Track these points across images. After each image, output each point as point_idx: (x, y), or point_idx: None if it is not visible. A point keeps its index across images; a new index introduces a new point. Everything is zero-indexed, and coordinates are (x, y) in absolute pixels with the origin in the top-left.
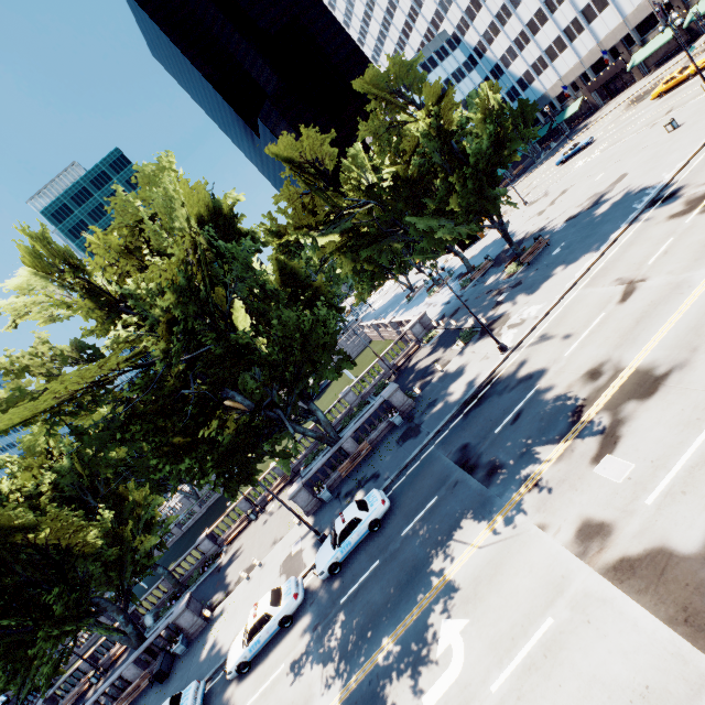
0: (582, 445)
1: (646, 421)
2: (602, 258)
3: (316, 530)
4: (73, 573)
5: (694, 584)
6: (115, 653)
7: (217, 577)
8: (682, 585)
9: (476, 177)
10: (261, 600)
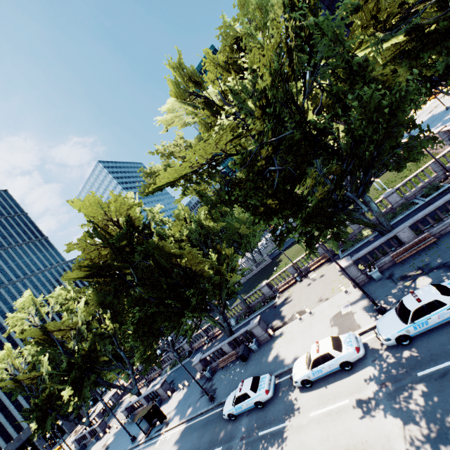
0: None
1: None
2: None
3: (374, 301)
4: (198, 285)
5: None
6: (215, 332)
7: (274, 311)
8: None
9: None
10: (322, 341)
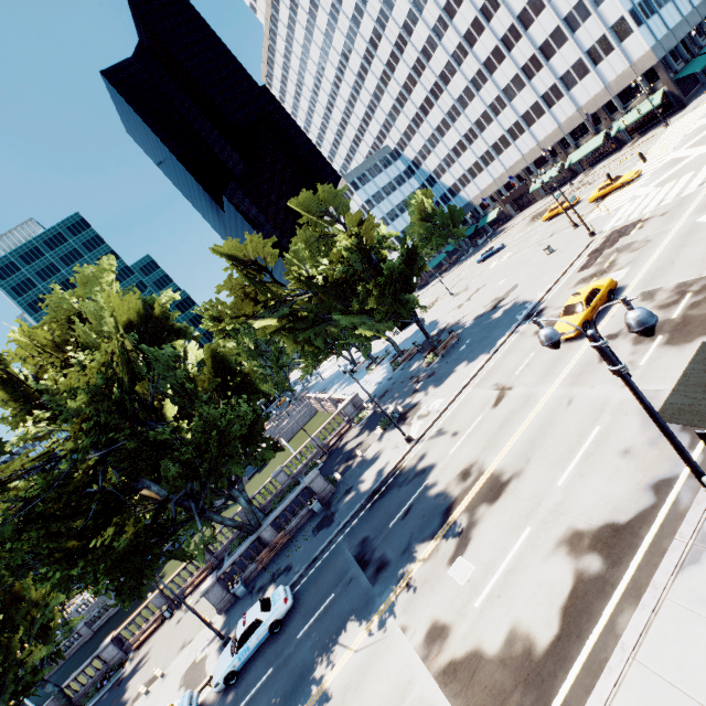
0: (445, 545)
1: (488, 525)
2: (490, 361)
3: (221, 633)
4: None
5: (490, 686)
6: None
7: (116, 693)
8: (483, 687)
9: (391, 285)
10: None
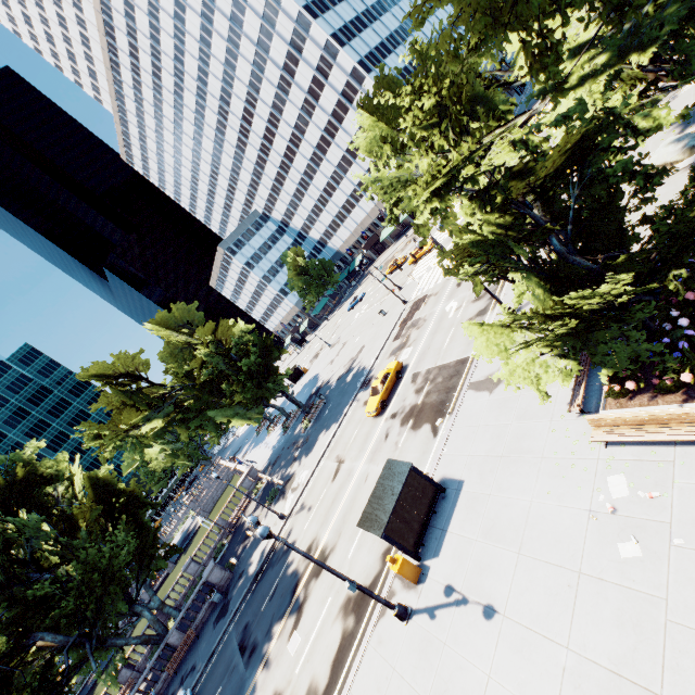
0: (289, 621)
1: (313, 598)
2: (338, 430)
3: None
4: None
5: None
6: None
7: None
8: None
9: (253, 377)
10: None
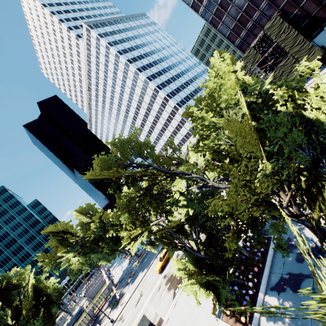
0: None
1: None
2: (146, 273)
3: None
4: None
5: None
6: None
7: None
8: None
9: (113, 240)
10: None
